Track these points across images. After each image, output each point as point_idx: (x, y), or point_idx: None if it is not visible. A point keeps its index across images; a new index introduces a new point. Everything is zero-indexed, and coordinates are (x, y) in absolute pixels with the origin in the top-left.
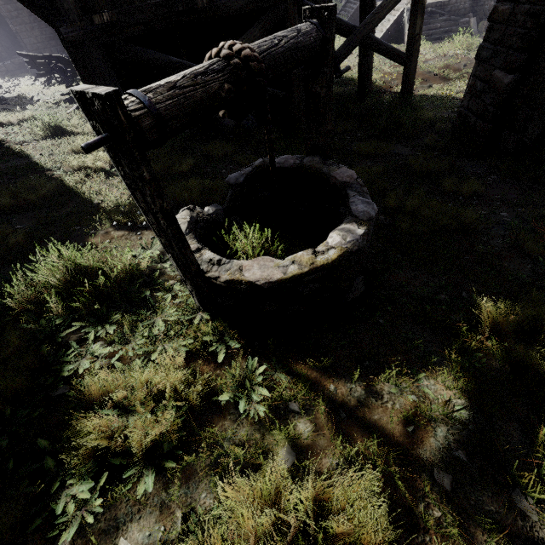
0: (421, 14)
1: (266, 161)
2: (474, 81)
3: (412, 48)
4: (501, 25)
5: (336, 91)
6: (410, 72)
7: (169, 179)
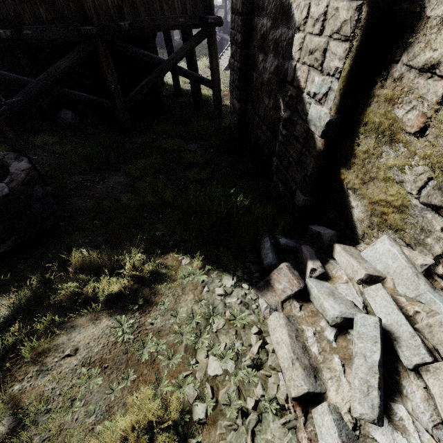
0: (215, 56)
1: None
2: (231, 104)
3: (214, 78)
4: (233, 72)
5: (180, 101)
6: (217, 93)
7: None
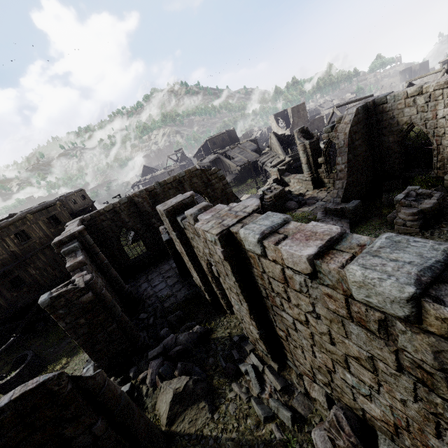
0: None
1: (18, 356)
2: None
3: None
4: None
5: None
6: None
7: (4, 366)
